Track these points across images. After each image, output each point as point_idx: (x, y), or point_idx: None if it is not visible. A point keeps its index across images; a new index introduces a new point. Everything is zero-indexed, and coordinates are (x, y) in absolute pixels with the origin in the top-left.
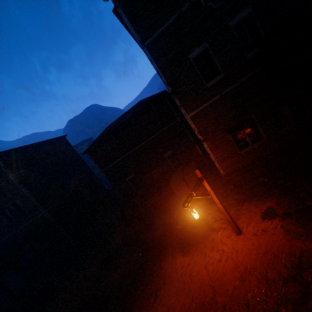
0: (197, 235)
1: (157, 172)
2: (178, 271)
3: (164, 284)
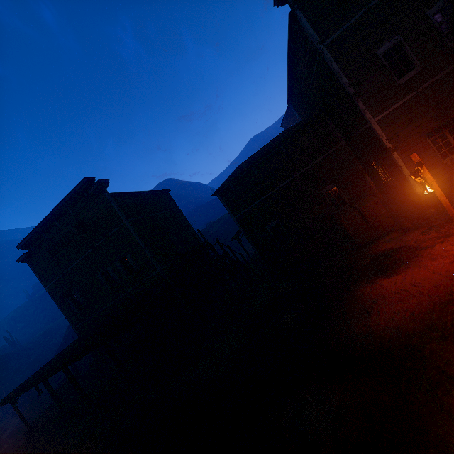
0: (400, 259)
1: (311, 216)
2: (389, 288)
3: (373, 303)
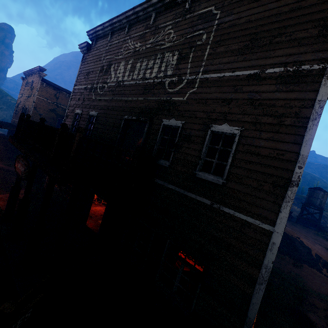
0: None
1: None
2: None
3: None
